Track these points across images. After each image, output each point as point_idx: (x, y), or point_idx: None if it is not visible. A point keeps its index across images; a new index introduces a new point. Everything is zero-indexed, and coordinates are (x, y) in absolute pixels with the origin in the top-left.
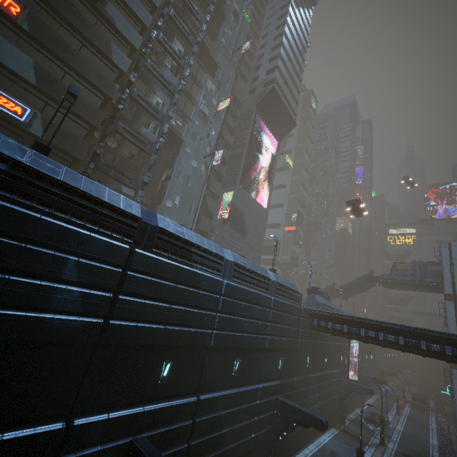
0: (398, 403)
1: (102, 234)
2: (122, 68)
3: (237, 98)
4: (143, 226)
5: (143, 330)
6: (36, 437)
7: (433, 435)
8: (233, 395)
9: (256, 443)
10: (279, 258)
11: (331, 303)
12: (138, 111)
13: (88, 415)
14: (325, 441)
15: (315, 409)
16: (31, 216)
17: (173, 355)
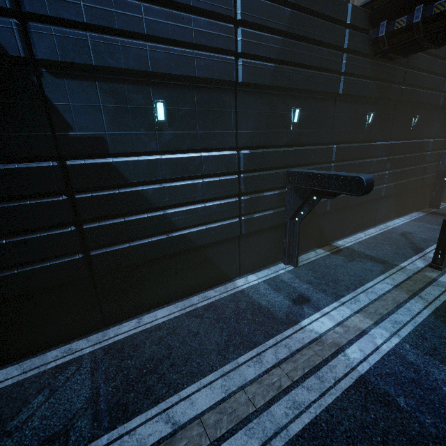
0: None
1: None
2: None
3: None
4: None
5: None
6: None
7: None
8: (165, 162)
9: (252, 227)
10: None
11: None
12: None
13: None
14: (396, 225)
15: (383, 190)
16: None
17: None
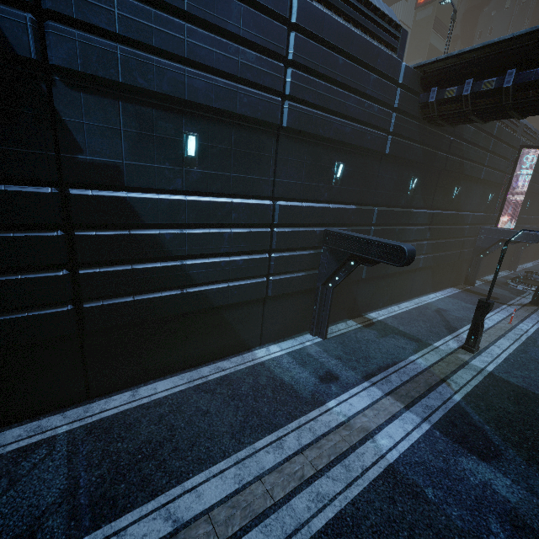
0: None
1: None
2: None
3: None
4: None
5: None
6: None
7: None
8: (189, 204)
9: (280, 289)
10: None
11: None
12: None
13: None
14: (431, 300)
15: (420, 261)
16: None
17: None
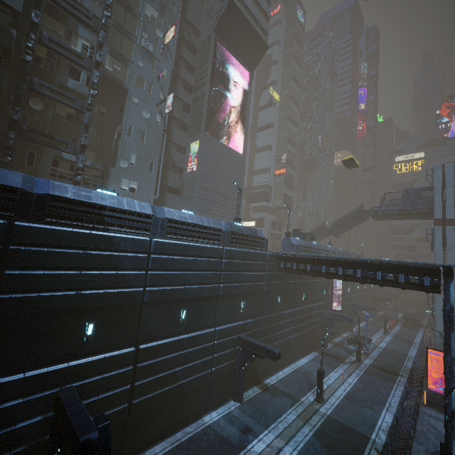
0: (385, 324)
1: None
2: (14, 6)
3: (192, 24)
4: (25, 196)
5: (48, 299)
6: None
7: (414, 348)
8: (181, 340)
9: (217, 374)
10: (271, 203)
11: (311, 243)
12: (61, 61)
13: (1, 377)
14: (302, 364)
15: (291, 339)
16: None
17: (98, 315)
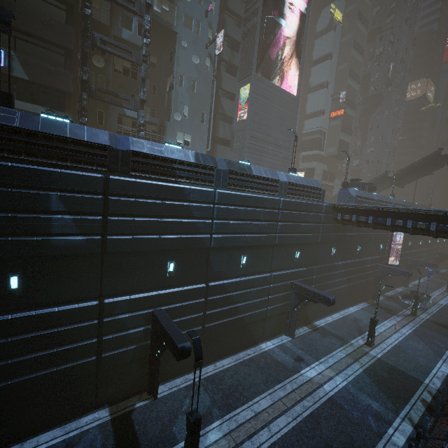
0: None
1: (75, 168)
2: None
3: None
4: (113, 152)
5: (140, 241)
6: (80, 309)
7: None
8: (242, 281)
9: (272, 312)
10: (324, 151)
11: (372, 194)
12: (114, 9)
13: (115, 297)
14: (351, 312)
15: (342, 289)
16: (3, 165)
17: (176, 256)
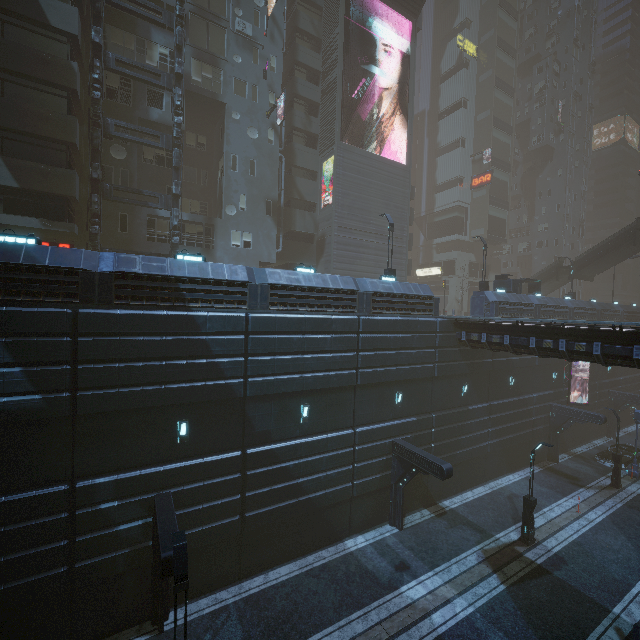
0: None
1: (31, 303)
2: (69, 29)
3: None
4: (87, 277)
5: (129, 395)
6: (38, 498)
7: None
8: (304, 444)
9: (362, 489)
10: (468, 235)
11: (527, 297)
12: (138, 86)
13: (95, 478)
14: (507, 483)
15: (488, 447)
16: None
17: (190, 413)
